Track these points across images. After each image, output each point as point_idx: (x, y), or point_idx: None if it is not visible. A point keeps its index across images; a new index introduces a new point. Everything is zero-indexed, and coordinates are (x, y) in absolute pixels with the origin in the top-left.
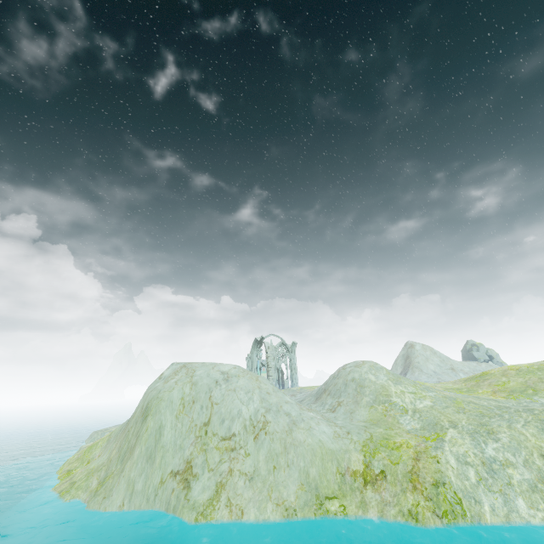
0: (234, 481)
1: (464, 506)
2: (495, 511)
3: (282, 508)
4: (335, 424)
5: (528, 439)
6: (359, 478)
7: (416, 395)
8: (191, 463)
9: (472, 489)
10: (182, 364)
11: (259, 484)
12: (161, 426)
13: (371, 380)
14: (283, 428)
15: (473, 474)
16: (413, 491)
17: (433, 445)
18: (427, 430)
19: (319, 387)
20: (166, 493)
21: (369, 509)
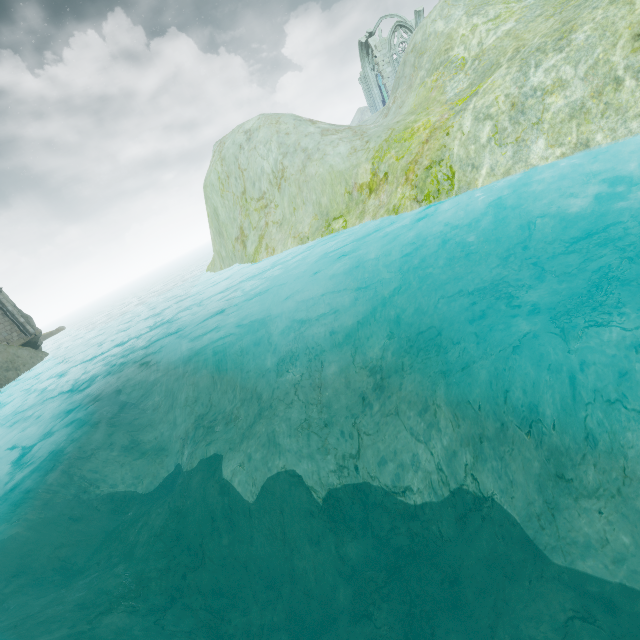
0: (269, 231)
1: (455, 179)
2: (495, 171)
3: (298, 240)
4: (360, 137)
5: (632, 10)
6: (365, 191)
7: (497, 21)
8: (242, 229)
9: (476, 153)
10: (219, 141)
11: (285, 227)
12: (214, 209)
13: (437, 32)
14: (297, 169)
15: (487, 132)
16: (404, 185)
17: (458, 110)
18: (471, 87)
19: None
20: (237, 253)
21: (365, 217)
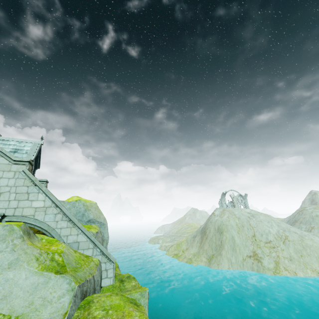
0: (282, 260)
1: None
2: None
3: (316, 272)
4: None
5: None
6: None
7: None
8: (255, 252)
9: None
10: (222, 208)
11: (296, 262)
12: (232, 236)
13: None
14: (297, 239)
15: None
16: None
17: None
18: None
19: (286, 219)
20: (248, 264)
21: None
